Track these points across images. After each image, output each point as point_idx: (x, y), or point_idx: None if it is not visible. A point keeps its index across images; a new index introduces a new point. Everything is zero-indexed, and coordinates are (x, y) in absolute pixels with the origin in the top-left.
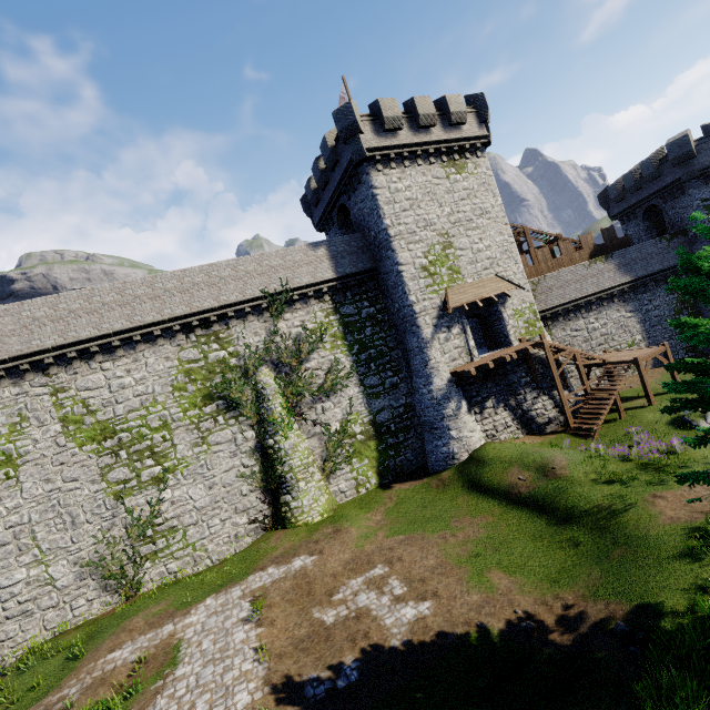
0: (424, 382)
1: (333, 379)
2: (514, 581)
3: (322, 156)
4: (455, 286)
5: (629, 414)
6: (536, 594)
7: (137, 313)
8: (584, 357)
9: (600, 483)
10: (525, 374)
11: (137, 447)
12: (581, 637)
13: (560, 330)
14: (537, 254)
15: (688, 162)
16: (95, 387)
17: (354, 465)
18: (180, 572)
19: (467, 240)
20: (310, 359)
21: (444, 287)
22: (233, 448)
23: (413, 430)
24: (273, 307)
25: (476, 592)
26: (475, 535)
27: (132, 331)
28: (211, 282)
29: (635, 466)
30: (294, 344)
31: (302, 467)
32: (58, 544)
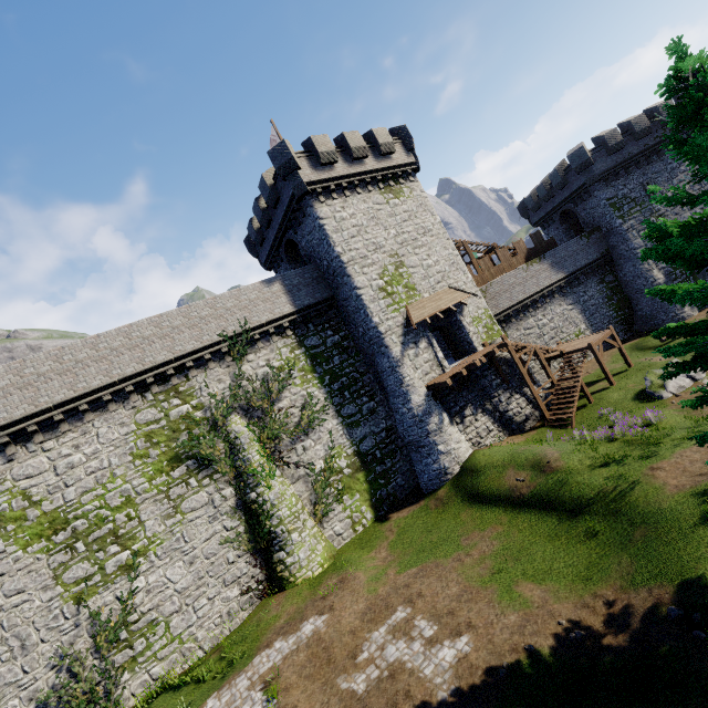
0: (402, 401)
1: (309, 415)
2: (546, 590)
3: (261, 196)
4: (414, 302)
5: (596, 397)
6: (573, 597)
7: (80, 379)
8: (543, 352)
9: (597, 467)
10: (494, 377)
11: (96, 534)
12: (637, 633)
13: (515, 330)
14: (480, 264)
15: (588, 169)
16: (37, 473)
17: (346, 502)
18: (168, 676)
19: (416, 257)
20: (281, 399)
21: (404, 305)
22: (211, 512)
23: (399, 454)
24: (234, 350)
25: (512, 612)
26: (490, 549)
27: (77, 400)
28: (163, 333)
29: (622, 444)
30: (262, 385)
31: (292, 517)
32: (4, 680)
